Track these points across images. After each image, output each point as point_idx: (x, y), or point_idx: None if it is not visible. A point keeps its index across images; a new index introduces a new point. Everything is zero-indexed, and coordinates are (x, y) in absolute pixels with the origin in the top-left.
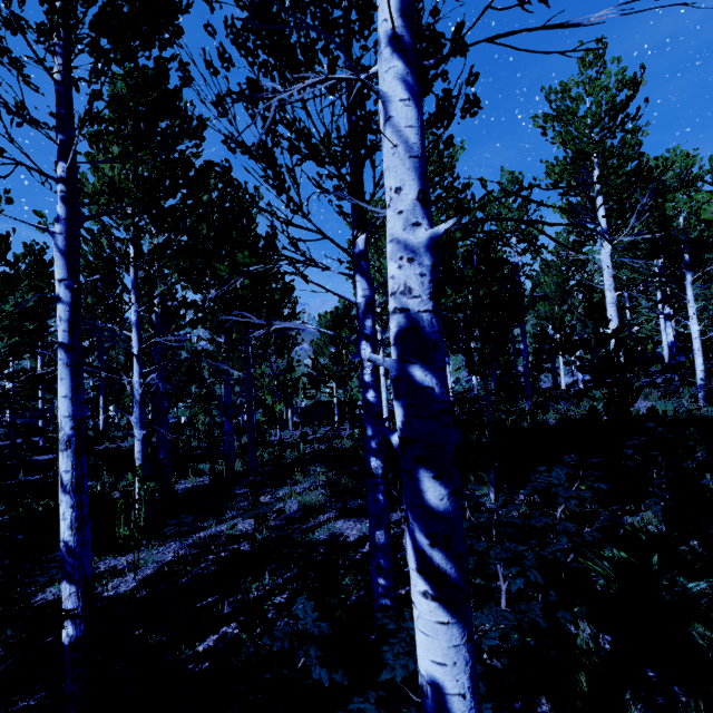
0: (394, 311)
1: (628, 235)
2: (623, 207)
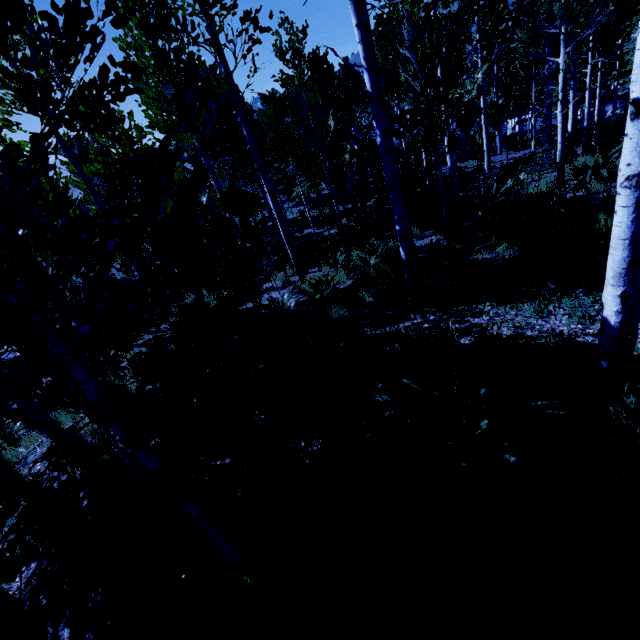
0: None
1: None
2: None
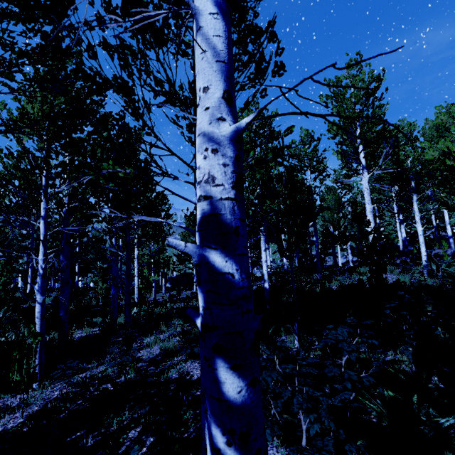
0: (199, 198)
1: (379, 170)
2: (373, 154)
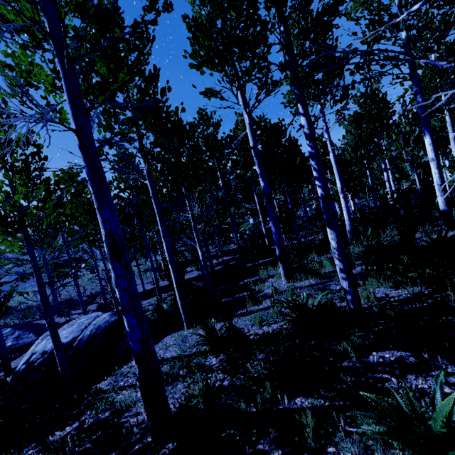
0: None
1: None
2: None
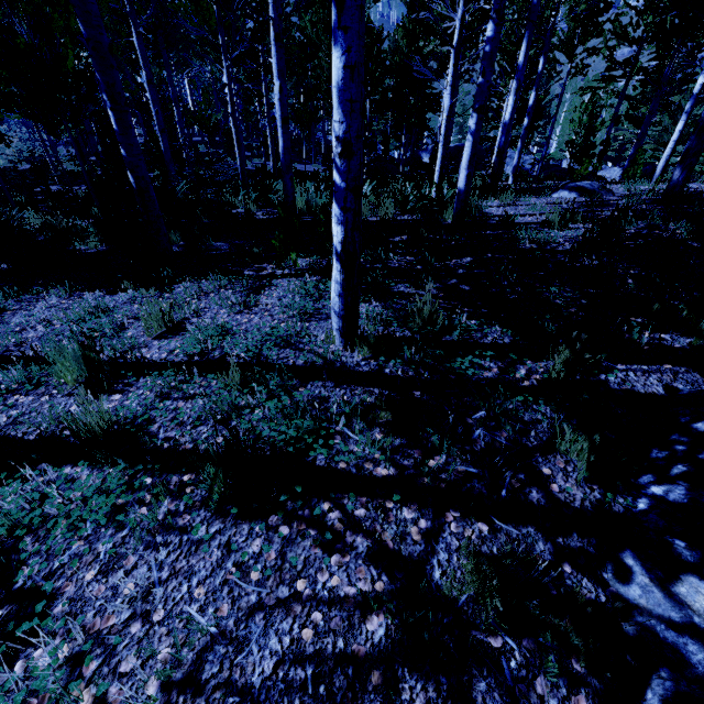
0: None
1: None
2: None
